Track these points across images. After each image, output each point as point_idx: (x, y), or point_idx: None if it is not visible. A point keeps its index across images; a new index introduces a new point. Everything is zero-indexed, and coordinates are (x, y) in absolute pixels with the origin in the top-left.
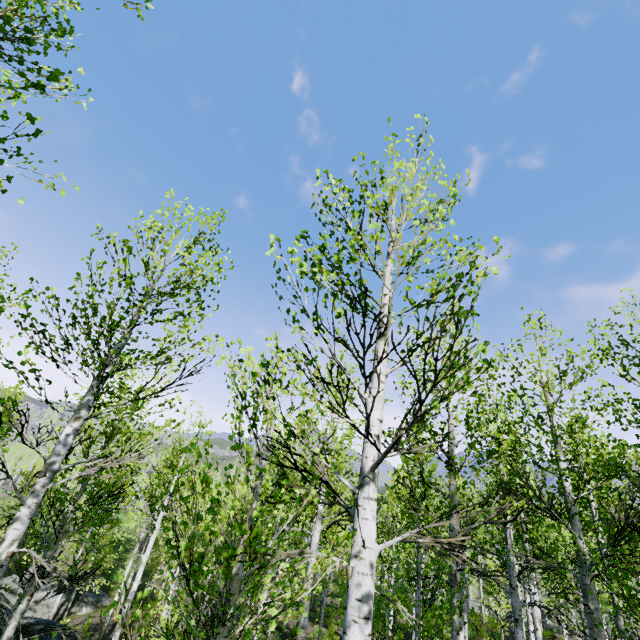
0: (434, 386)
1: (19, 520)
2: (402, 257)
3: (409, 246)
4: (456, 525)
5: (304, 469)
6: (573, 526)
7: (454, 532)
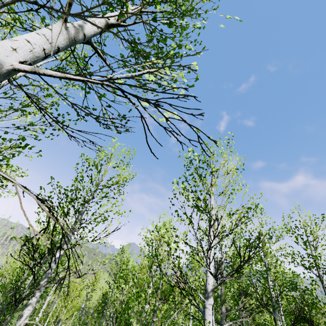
0: (247, 260)
1: (31, 305)
2: (225, 194)
3: (228, 190)
4: (224, 311)
5: (183, 288)
6: (275, 313)
7: (223, 314)
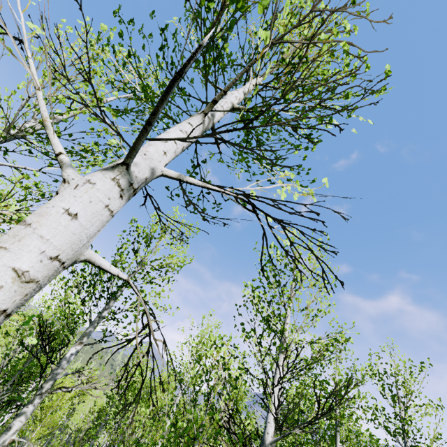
0: (327, 413)
1: (25, 414)
2: (308, 314)
3: (312, 310)
4: None
5: (235, 433)
6: None
7: None
